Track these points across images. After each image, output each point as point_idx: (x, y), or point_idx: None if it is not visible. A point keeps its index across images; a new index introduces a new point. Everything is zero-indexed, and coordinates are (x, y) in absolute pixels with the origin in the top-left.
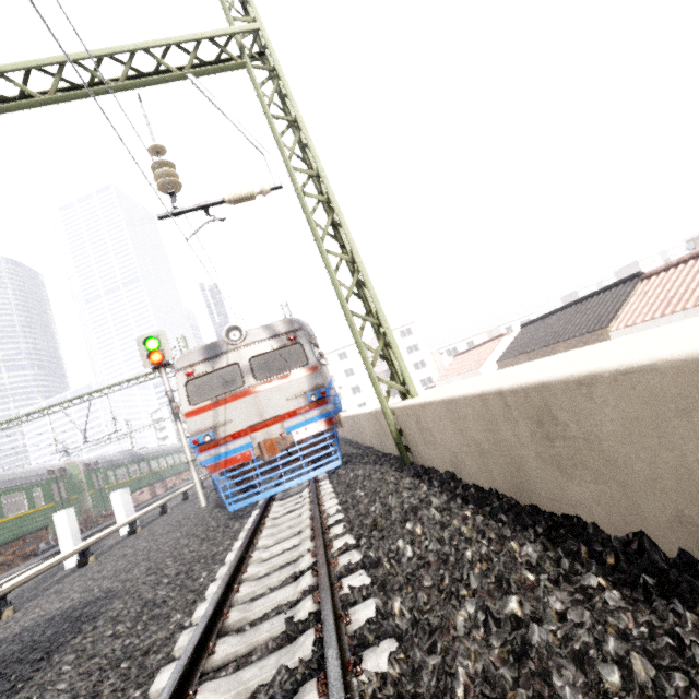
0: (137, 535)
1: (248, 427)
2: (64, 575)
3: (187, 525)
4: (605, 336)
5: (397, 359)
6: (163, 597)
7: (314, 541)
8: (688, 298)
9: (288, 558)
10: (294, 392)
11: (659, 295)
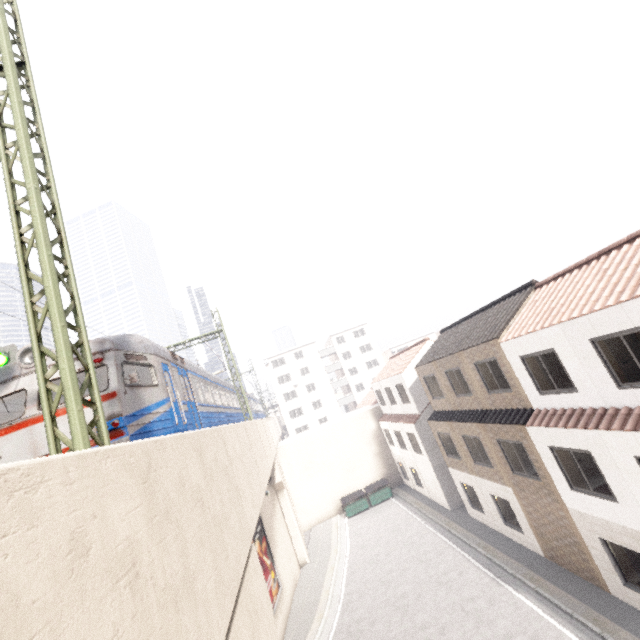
0: None
1: None
2: None
3: None
4: (497, 347)
5: (67, 409)
6: None
7: None
8: (565, 310)
9: None
10: None
11: (544, 305)
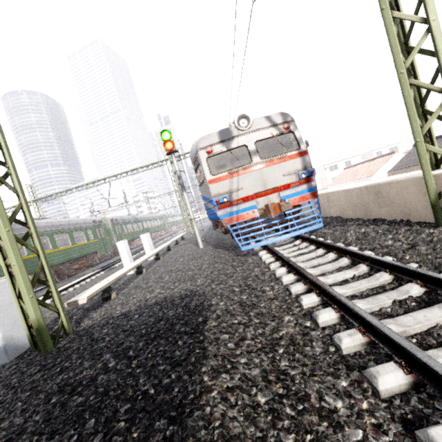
0: (163, 260)
1: (254, 194)
2: (130, 278)
3: (205, 257)
4: None
5: None
6: (248, 301)
7: (391, 274)
8: None
9: (370, 285)
10: (289, 170)
11: None
